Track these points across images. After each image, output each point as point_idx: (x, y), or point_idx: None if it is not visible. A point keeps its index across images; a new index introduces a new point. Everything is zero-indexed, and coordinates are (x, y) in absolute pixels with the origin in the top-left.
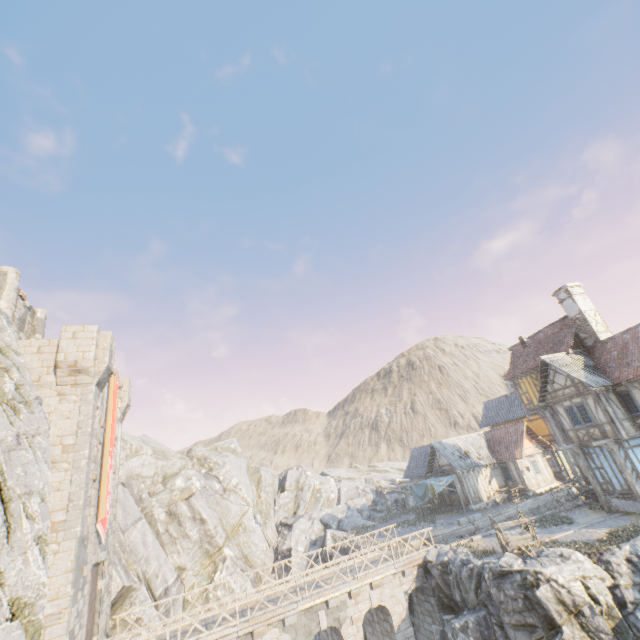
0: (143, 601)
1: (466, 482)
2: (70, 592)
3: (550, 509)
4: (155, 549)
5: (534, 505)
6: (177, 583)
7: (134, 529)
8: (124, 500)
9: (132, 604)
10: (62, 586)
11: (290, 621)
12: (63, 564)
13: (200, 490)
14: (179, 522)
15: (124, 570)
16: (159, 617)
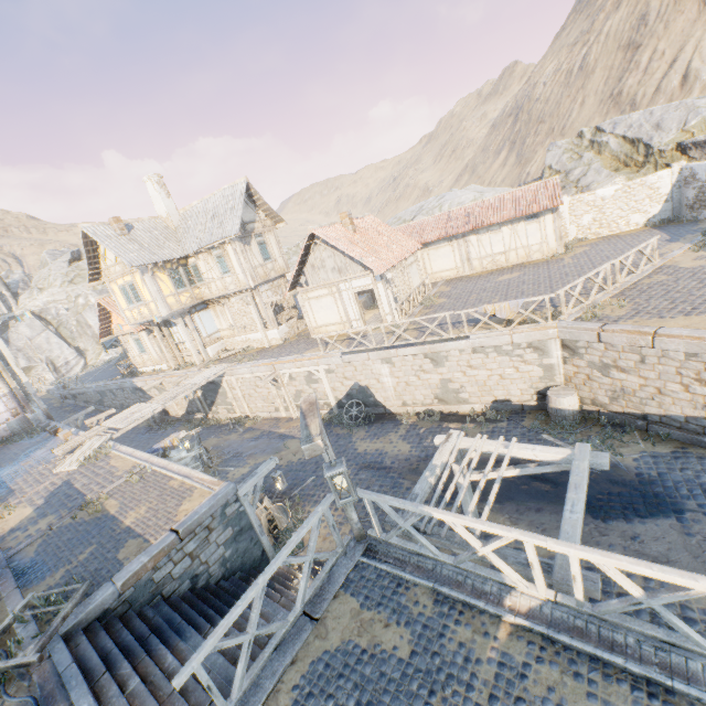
0: (44, 370)
1: (120, 343)
2: None
3: (115, 395)
4: (59, 344)
5: (98, 389)
6: (77, 359)
7: (40, 337)
8: (31, 323)
9: (38, 371)
10: None
11: None
12: None
13: (90, 306)
14: (82, 326)
15: (27, 359)
16: (55, 376)
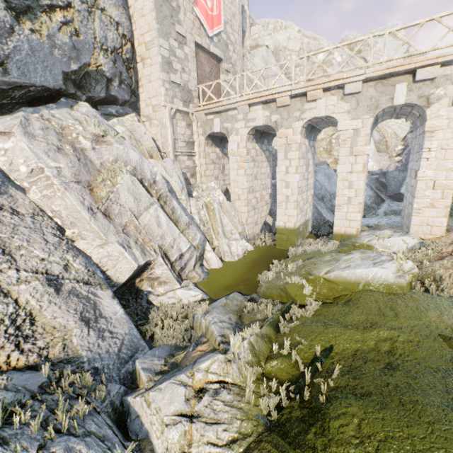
0: None
1: None
2: (155, 26)
3: None
4: None
5: None
6: None
7: (273, 80)
8: (266, 58)
9: None
10: (151, 22)
11: (351, 90)
12: (148, 6)
13: (338, 63)
14: None
15: None
16: None
